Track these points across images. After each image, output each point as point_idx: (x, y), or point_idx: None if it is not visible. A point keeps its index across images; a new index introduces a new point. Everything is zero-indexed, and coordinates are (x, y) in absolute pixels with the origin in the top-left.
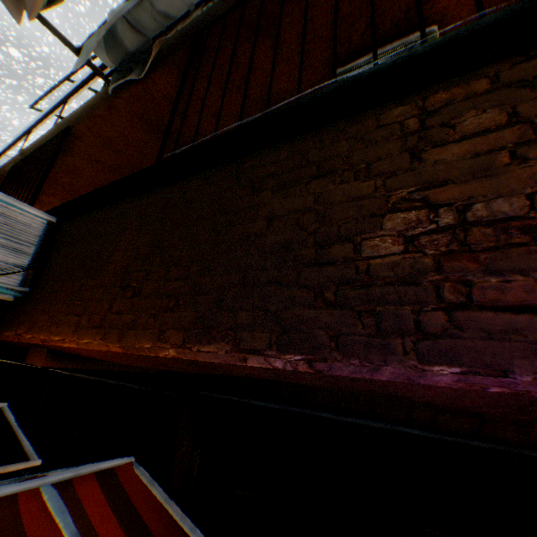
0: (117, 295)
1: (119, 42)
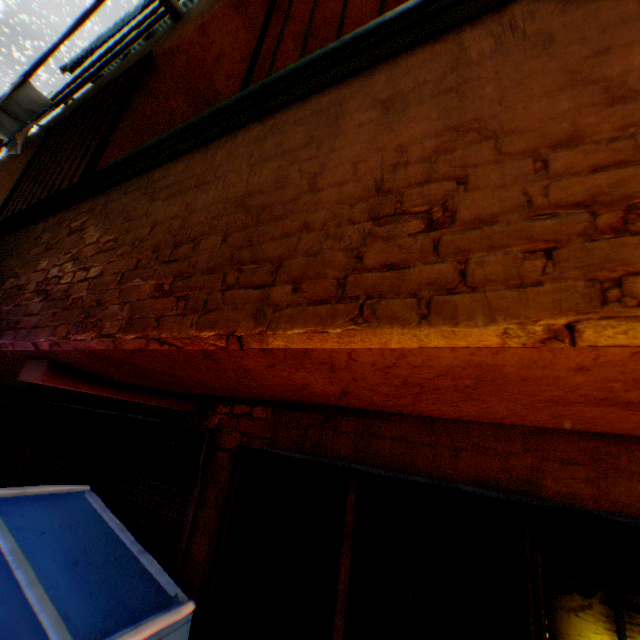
0: None
1: (4, 125)
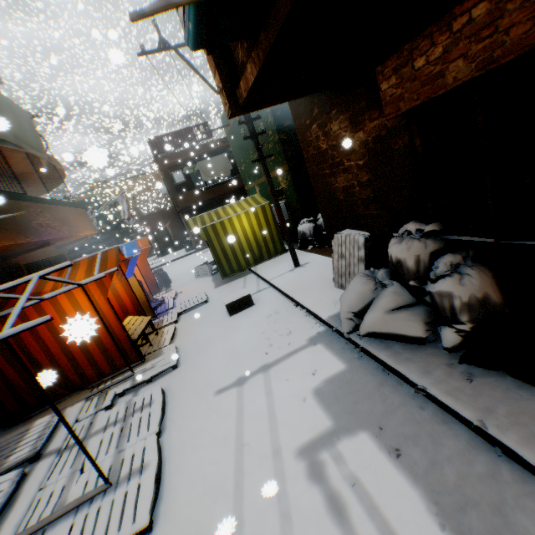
0: (4, 230)
1: None
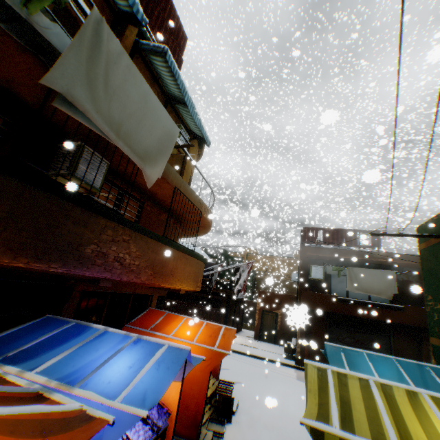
0: None
1: None
